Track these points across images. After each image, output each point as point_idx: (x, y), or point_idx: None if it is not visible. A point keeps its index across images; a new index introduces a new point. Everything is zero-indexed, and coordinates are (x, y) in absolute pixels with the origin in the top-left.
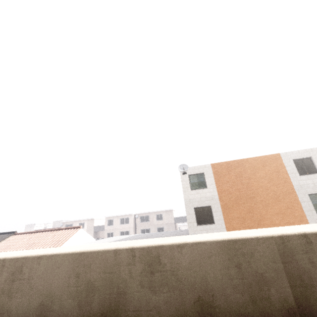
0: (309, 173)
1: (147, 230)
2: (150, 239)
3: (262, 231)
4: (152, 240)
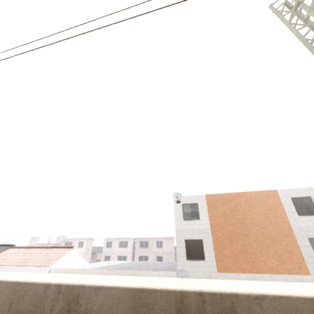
0: (309, 214)
1: (145, 257)
2: (91, 276)
3: (181, 282)
4: (87, 278)
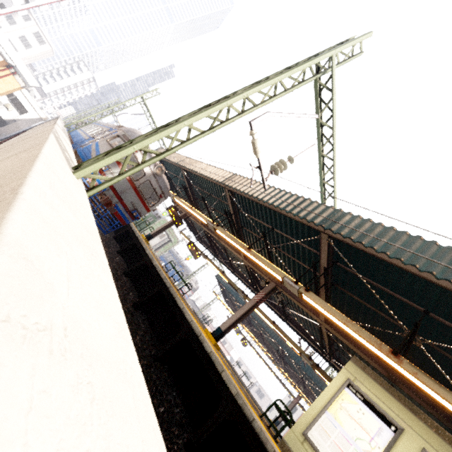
0: None
1: None
2: None
3: None
4: None
